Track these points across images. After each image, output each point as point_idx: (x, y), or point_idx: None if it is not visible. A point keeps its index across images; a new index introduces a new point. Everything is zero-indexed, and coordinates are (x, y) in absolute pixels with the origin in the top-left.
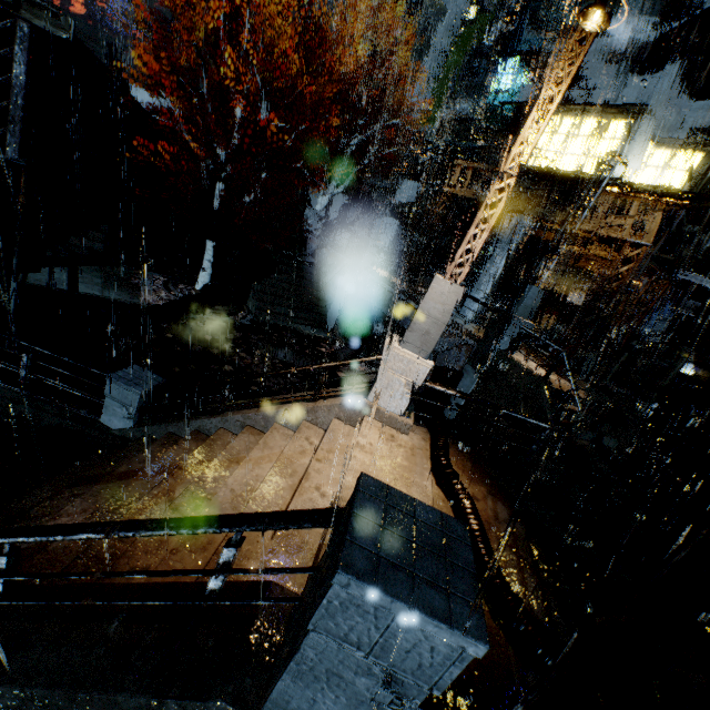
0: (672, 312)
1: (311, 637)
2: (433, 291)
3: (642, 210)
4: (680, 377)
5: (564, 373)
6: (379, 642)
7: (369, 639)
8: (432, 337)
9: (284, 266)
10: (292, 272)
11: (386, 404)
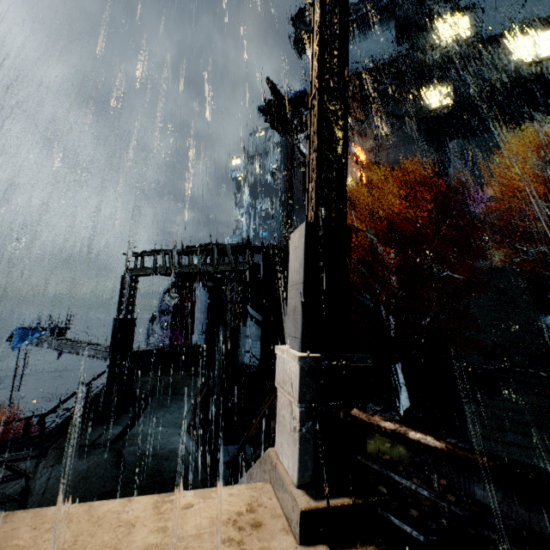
0: None
1: None
2: (291, 254)
3: None
4: None
5: None
6: None
7: None
8: (298, 312)
9: (512, 384)
10: (529, 390)
11: (285, 457)
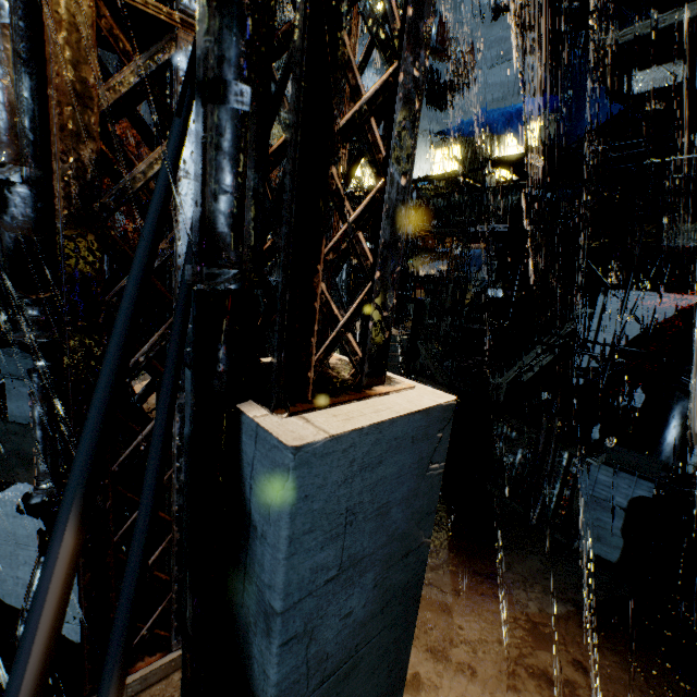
0: (489, 257)
1: (7, 380)
2: None
3: (434, 195)
4: (496, 301)
5: (402, 325)
6: (19, 370)
7: (17, 370)
8: None
9: None
10: None
11: None
